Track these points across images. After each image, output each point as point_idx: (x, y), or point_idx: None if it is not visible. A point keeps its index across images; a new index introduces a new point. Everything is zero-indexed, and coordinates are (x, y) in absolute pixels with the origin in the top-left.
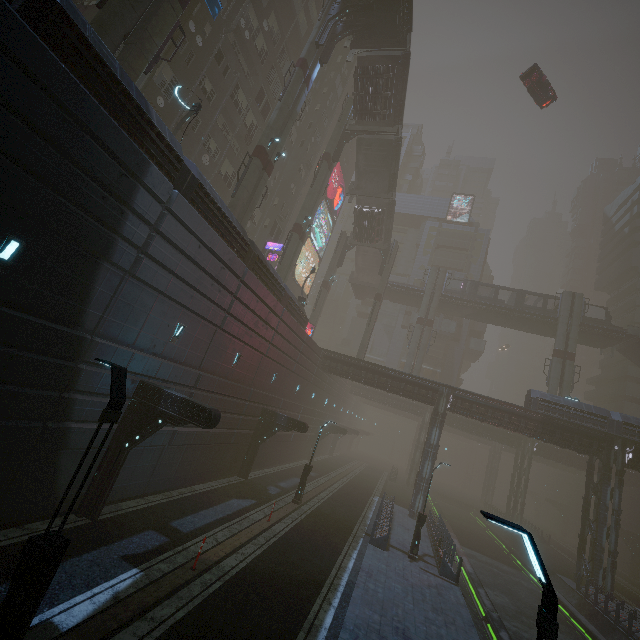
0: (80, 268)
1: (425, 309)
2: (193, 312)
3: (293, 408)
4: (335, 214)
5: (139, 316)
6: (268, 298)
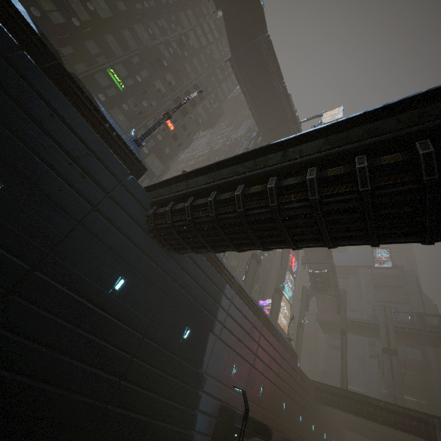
0: (203, 337)
1: (385, 340)
2: (241, 356)
3: (301, 439)
4: (294, 274)
5: (220, 361)
6: (274, 342)
